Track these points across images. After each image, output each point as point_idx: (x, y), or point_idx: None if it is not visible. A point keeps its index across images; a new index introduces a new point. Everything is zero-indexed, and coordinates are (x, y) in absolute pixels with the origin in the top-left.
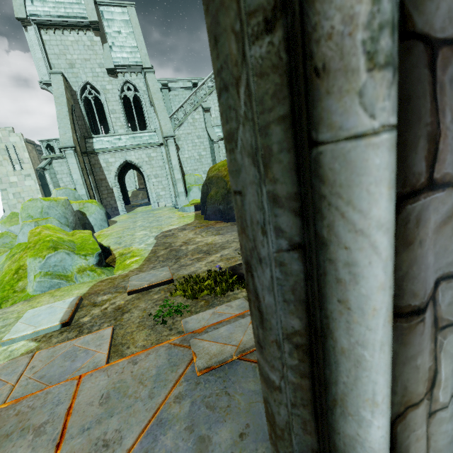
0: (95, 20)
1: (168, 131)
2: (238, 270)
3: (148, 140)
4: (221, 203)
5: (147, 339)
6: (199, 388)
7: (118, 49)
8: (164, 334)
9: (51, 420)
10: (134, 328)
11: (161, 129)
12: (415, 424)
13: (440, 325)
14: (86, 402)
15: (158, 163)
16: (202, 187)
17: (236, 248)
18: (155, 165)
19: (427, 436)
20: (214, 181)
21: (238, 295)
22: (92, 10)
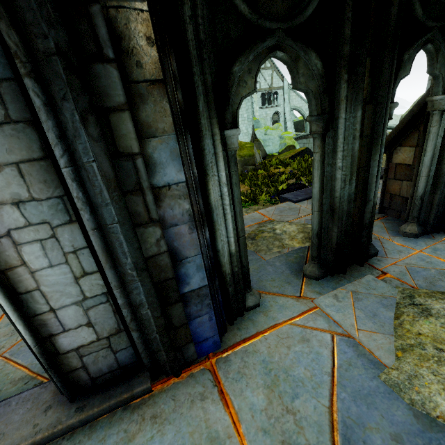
0: None
1: None
2: None
3: None
4: None
5: None
6: None
7: None
8: None
9: None
10: None
11: None
12: (21, 273)
13: (18, 244)
14: None
15: None
16: None
17: None
18: None
19: (36, 280)
20: None
21: None
22: None
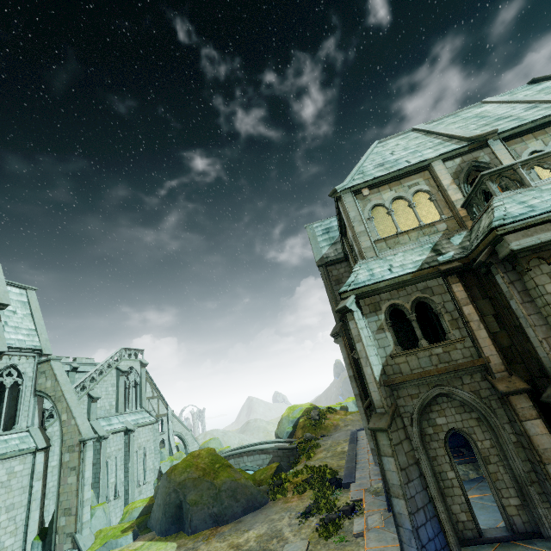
0: (9, 303)
1: (87, 431)
2: (331, 518)
3: (19, 445)
4: (214, 505)
5: (353, 546)
6: (388, 526)
7: (13, 329)
8: (354, 542)
9: (380, 549)
10: (341, 550)
11: (68, 428)
12: None
13: None
14: (378, 544)
15: (21, 481)
16: (168, 496)
17: (287, 525)
18: (15, 486)
19: None
20: (190, 484)
21: (346, 524)
22: (5, 291)
